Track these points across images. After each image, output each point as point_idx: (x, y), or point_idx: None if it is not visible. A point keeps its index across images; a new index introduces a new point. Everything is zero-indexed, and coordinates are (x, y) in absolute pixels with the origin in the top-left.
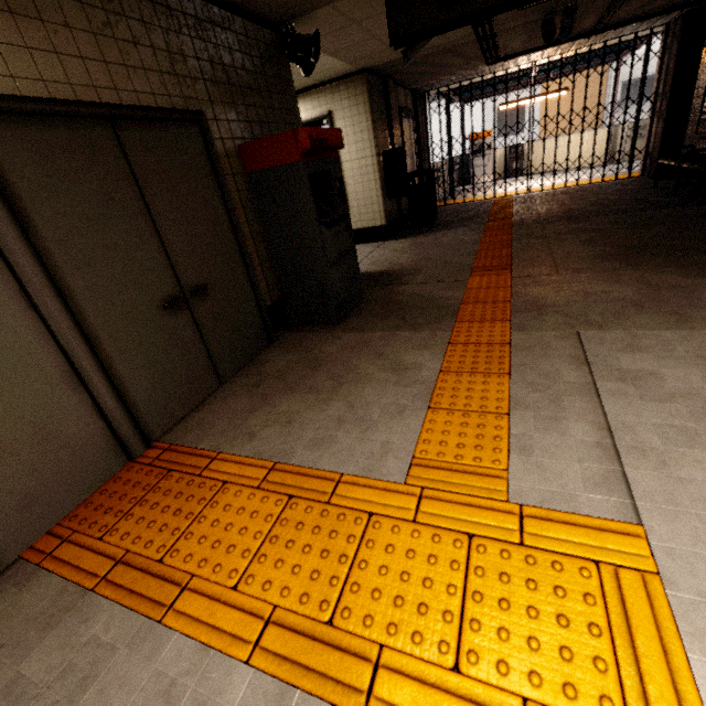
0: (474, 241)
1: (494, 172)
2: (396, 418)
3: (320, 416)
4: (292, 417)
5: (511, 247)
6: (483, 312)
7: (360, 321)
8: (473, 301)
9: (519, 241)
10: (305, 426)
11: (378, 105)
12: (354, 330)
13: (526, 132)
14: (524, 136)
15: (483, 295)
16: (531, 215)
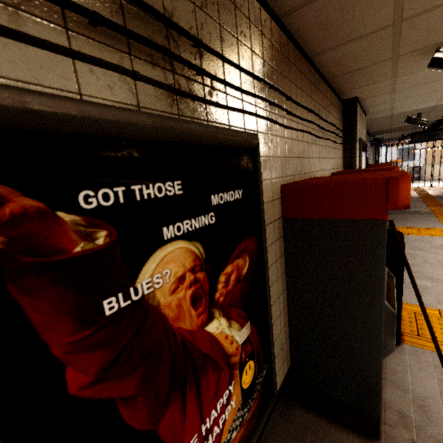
0: (418, 200)
1: (413, 177)
2: (432, 224)
3: (408, 223)
4: (400, 224)
5: (438, 202)
6: (442, 213)
7: (395, 213)
8: (435, 211)
9: (440, 200)
10: (406, 224)
11: (374, 151)
12: (395, 214)
13: (416, 160)
14: (415, 162)
15: (438, 210)
16: (440, 194)
